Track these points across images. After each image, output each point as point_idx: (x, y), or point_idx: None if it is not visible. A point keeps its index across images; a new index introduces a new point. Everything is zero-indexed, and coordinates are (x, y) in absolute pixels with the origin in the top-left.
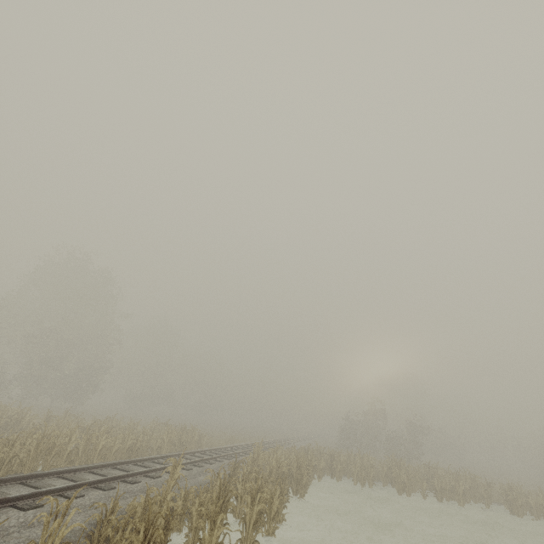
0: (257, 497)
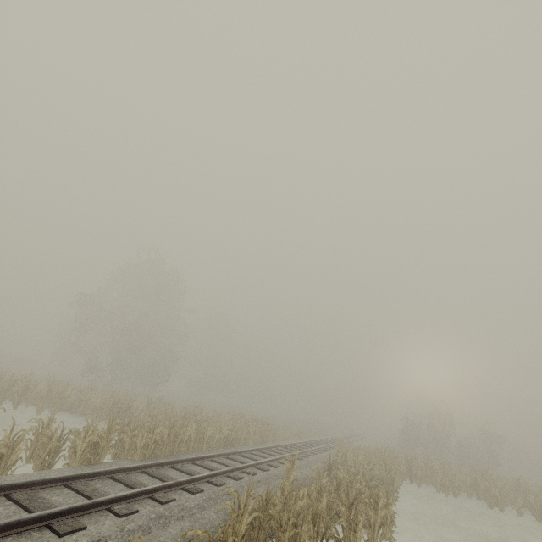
0: (380, 502)
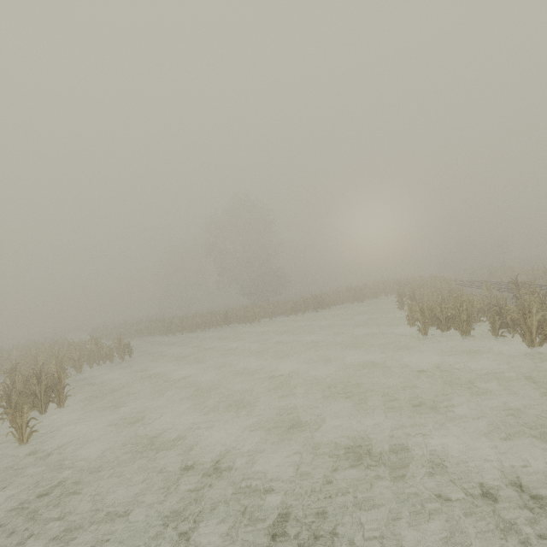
0: None
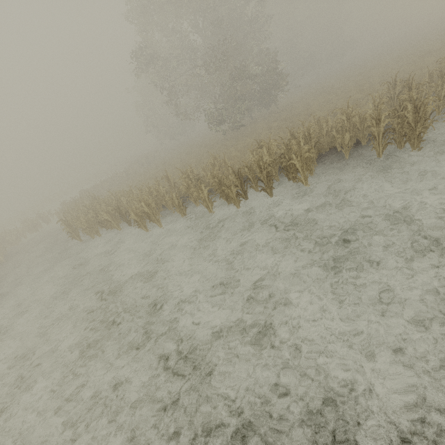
0: None
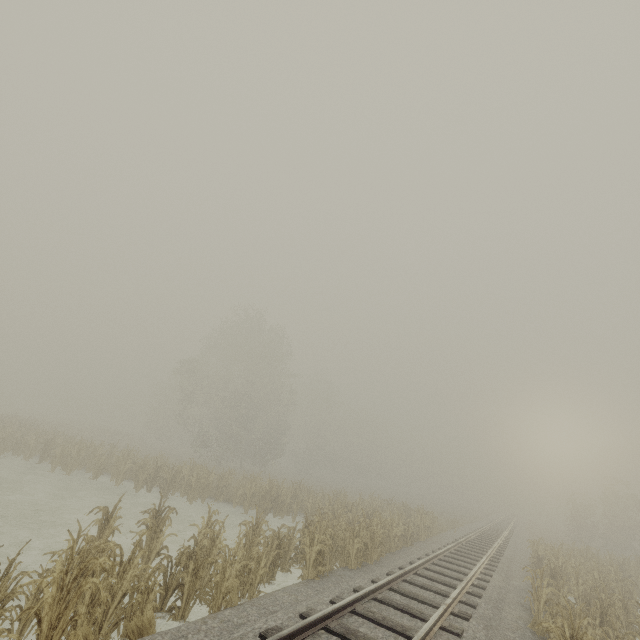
0: None
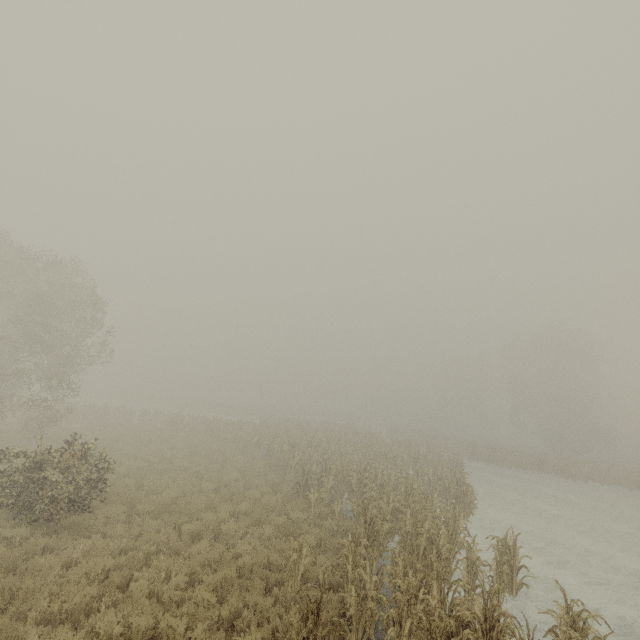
0: None
